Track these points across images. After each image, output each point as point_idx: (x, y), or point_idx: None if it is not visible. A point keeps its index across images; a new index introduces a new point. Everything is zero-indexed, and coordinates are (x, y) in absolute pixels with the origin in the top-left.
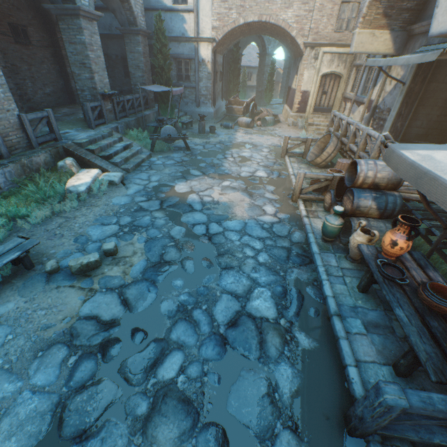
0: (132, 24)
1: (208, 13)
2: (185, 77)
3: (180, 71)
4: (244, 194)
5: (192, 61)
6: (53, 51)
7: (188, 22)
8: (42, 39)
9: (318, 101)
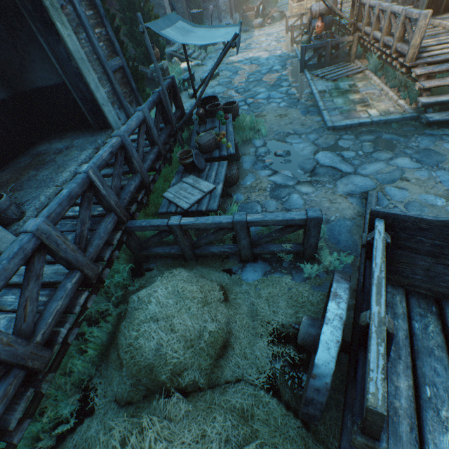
0: None
1: None
2: None
3: None
4: (265, 52)
5: None
6: None
7: None
8: None
9: None
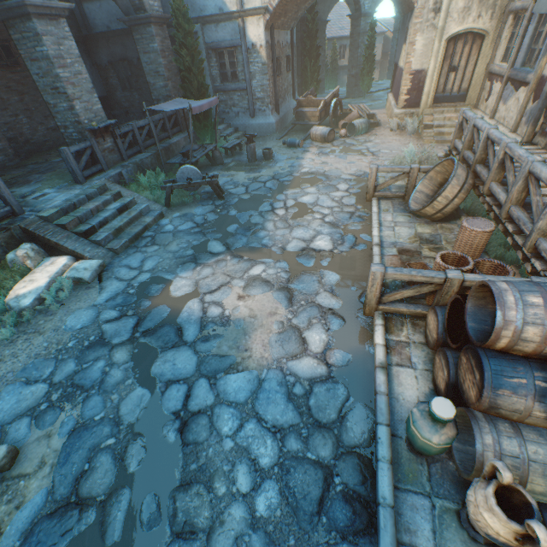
0: (139, 10)
1: None
2: (231, 76)
3: (223, 67)
4: (280, 297)
5: (238, 50)
6: None
7: None
8: None
9: (442, 84)
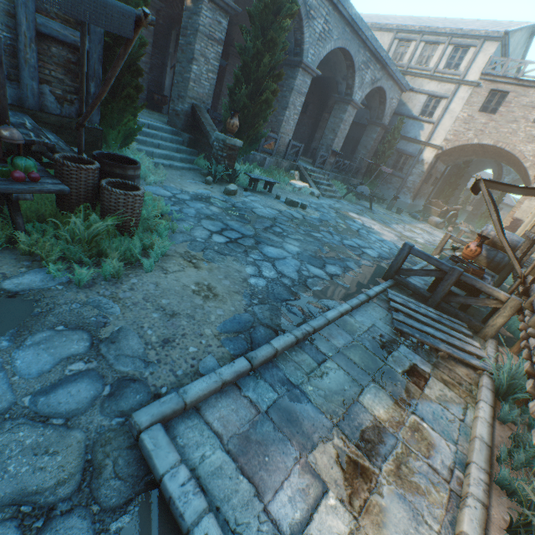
0: (378, 119)
1: (446, 128)
2: (399, 168)
3: (397, 162)
4: (396, 236)
5: (412, 158)
6: (314, 121)
7: (425, 130)
8: (313, 113)
9: None
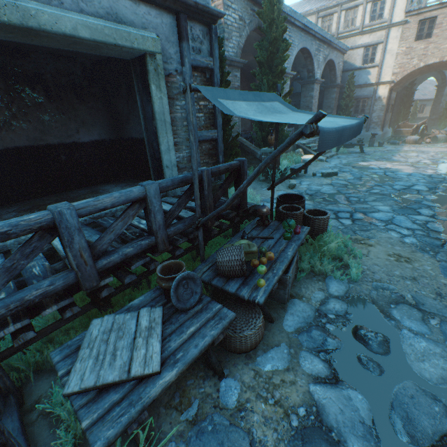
0: (332, 82)
1: (390, 65)
2: (360, 111)
3: (357, 107)
4: (410, 167)
5: (369, 99)
6: None
7: (372, 73)
8: None
9: None
